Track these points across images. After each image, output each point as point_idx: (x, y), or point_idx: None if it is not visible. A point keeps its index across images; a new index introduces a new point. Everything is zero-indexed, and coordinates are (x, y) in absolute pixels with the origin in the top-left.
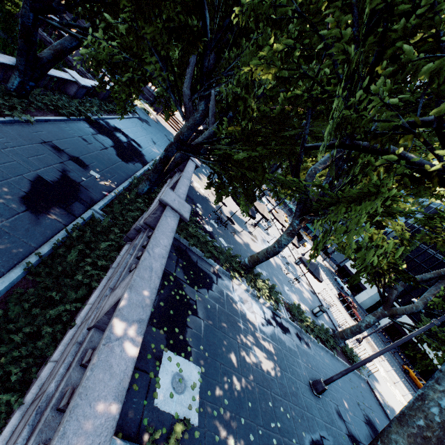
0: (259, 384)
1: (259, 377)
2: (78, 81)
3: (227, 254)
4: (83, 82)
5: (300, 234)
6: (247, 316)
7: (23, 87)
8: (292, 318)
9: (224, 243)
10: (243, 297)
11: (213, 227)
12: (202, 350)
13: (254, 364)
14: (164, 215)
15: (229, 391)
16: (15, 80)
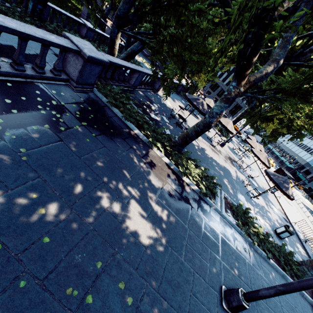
0: (99, 232)
1: (109, 227)
2: (86, 24)
3: (158, 131)
4: (91, 27)
5: (283, 172)
6: (148, 177)
7: (35, 10)
8: (232, 217)
9: (167, 131)
10: (157, 164)
11: (161, 119)
12: (22, 153)
13: (114, 212)
14: (49, 33)
15: (19, 205)
16: (30, 4)
